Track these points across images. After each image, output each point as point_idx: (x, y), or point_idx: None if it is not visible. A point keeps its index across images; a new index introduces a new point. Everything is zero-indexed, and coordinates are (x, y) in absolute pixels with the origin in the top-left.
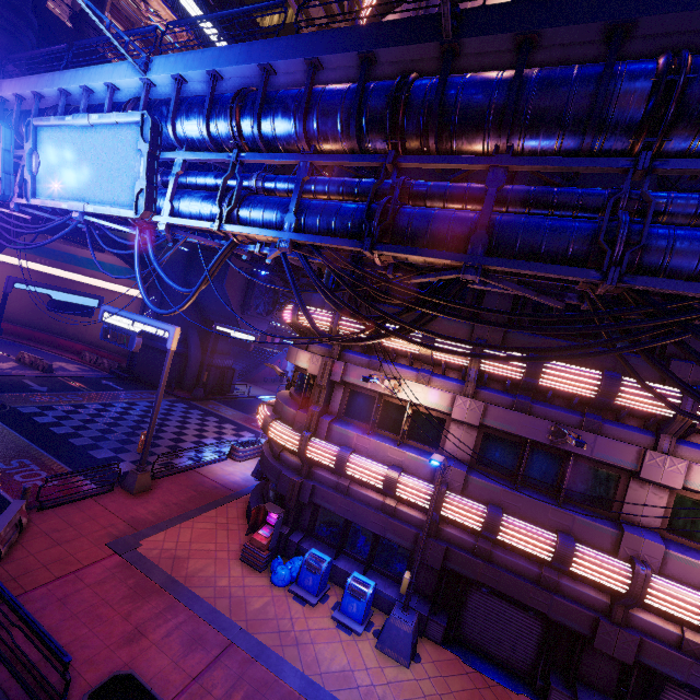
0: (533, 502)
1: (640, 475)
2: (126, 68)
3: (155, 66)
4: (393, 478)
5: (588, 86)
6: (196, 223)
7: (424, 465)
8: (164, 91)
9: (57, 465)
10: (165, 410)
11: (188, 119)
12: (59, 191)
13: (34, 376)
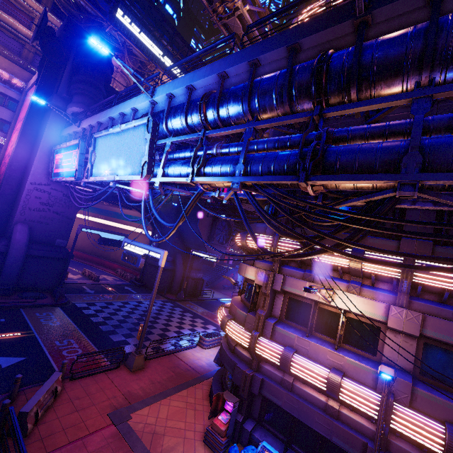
0: None
1: None
2: (142, 97)
3: (157, 92)
4: (335, 382)
5: None
6: (177, 179)
7: (365, 371)
8: (162, 106)
9: (89, 344)
10: (159, 307)
11: (174, 117)
12: (103, 171)
13: (89, 284)
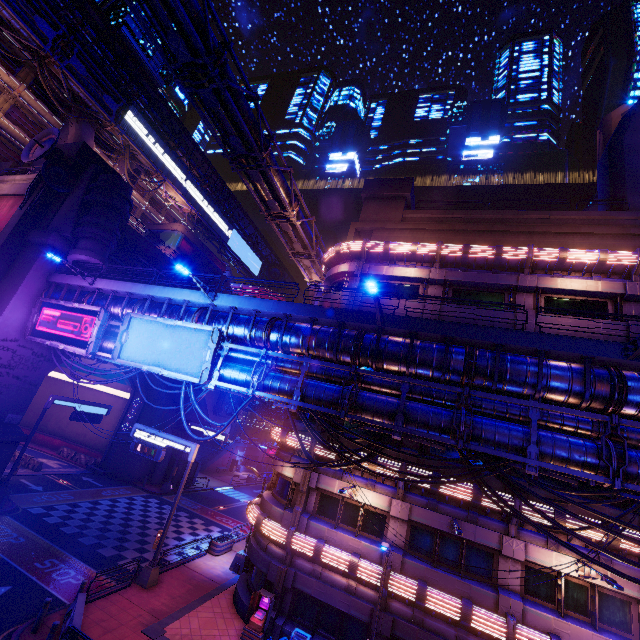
0: (445, 576)
1: (502, 552)
2: (200, 295)
3: (220, 298)
4: (355, 562)
5: (440, 357)
6: (236, 387)
7: (375, 551)
8: (219, 307)
9: (79, 563)
10: (143, 506)
11: (237, 329)
12: (141, 357)
13: (27, 475)
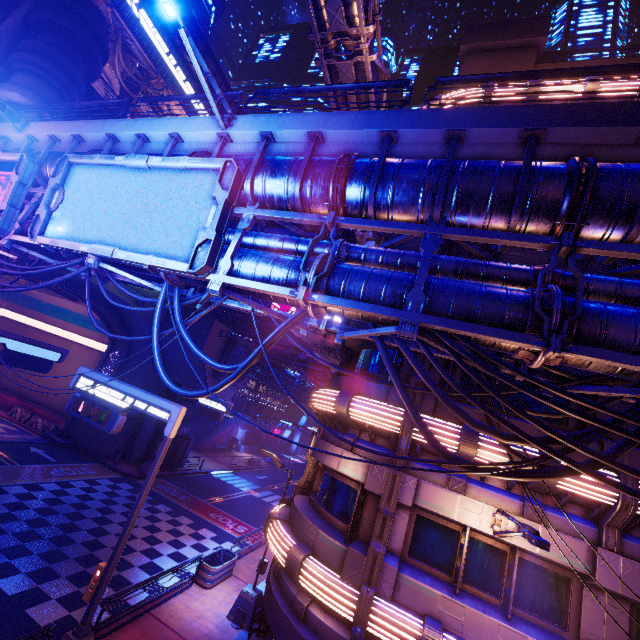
0: None
1: None
2: (200, 122)
3: (240, 122)
4: None
5: None
6: (268, 287)
7: None
8: (237, 149)
9: None
10: (107, 495)
11: (273, 175)
12: (80, 232)
13: None
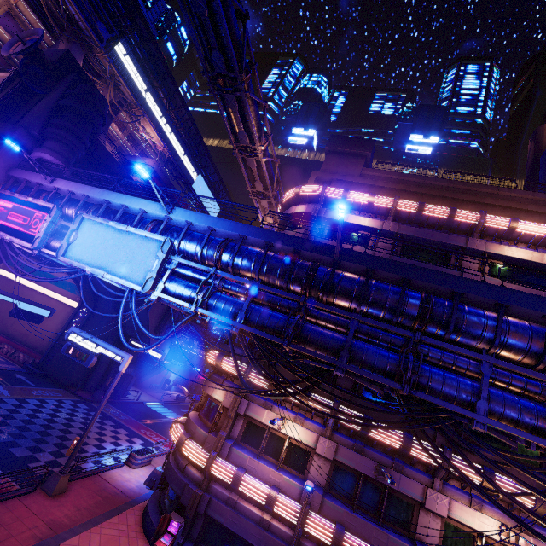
0: (364, 522)
1: (425, 505)
2: (157, 206)
3: (177, 212)
4: (273, 496)
5: (395, 298)
6: (179, 302)
7: (295, 487)
8: (175, 221)
9: None
10: (70, 410)
11: (189, 244)
12: (86, 258)
13: None
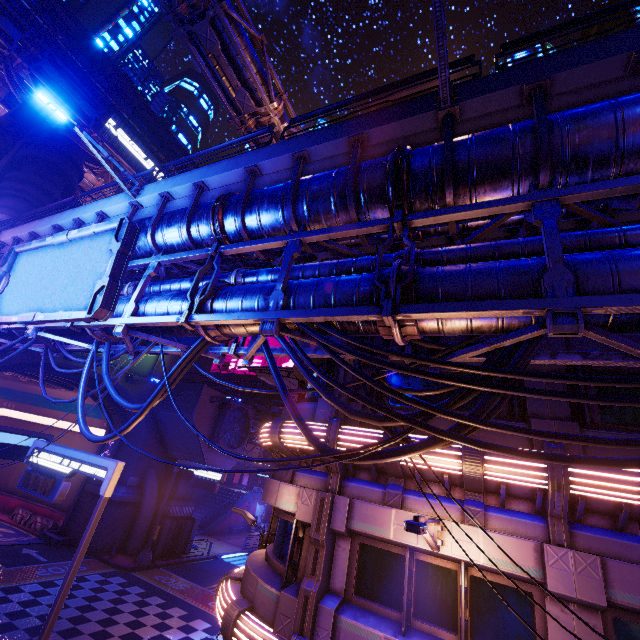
0: None
1: None
2: (119, 198)
3: (146, 190)
4: None
5: (637, 104)
6: (160, 319)
7: None
8: (151, 213)
9: None
10: (93, 591)
11: (169, 225)
12: (16, 306)
13: None
